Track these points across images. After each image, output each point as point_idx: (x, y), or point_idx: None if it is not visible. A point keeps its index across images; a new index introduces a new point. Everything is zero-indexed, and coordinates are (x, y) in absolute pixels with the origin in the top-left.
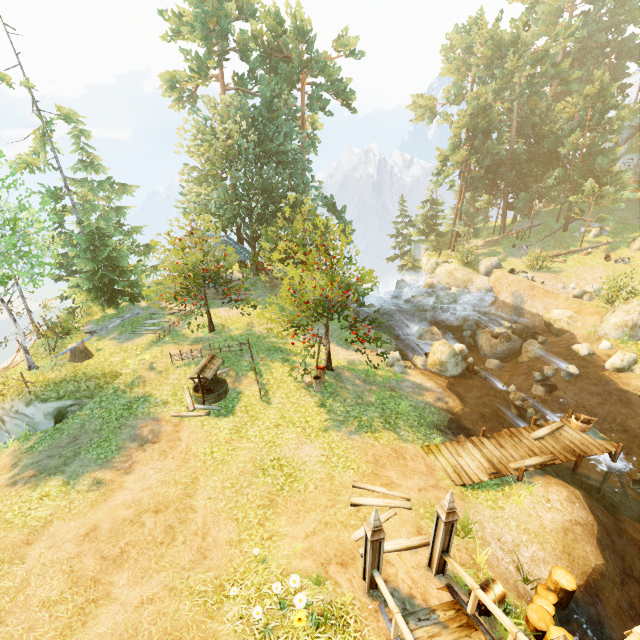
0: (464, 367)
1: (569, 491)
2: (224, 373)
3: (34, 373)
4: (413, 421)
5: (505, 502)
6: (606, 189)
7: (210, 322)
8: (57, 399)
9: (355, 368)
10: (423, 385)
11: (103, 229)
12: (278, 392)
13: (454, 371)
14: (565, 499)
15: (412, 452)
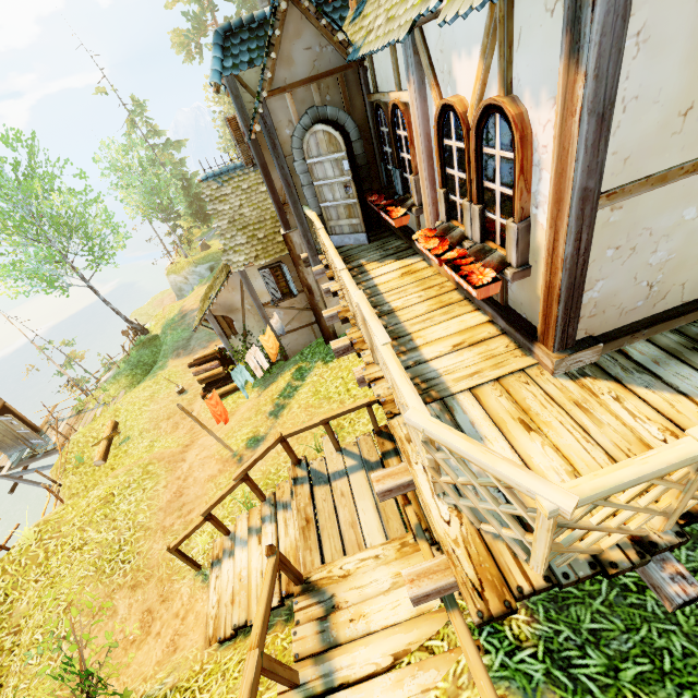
0: None
1: None
2: None
3: (189, 258)
4: None
5: None
6: None
7: None
8: (207, 263)
9: None
10: None
11: (186, 175)
12: None
13: None
14: None
15: None
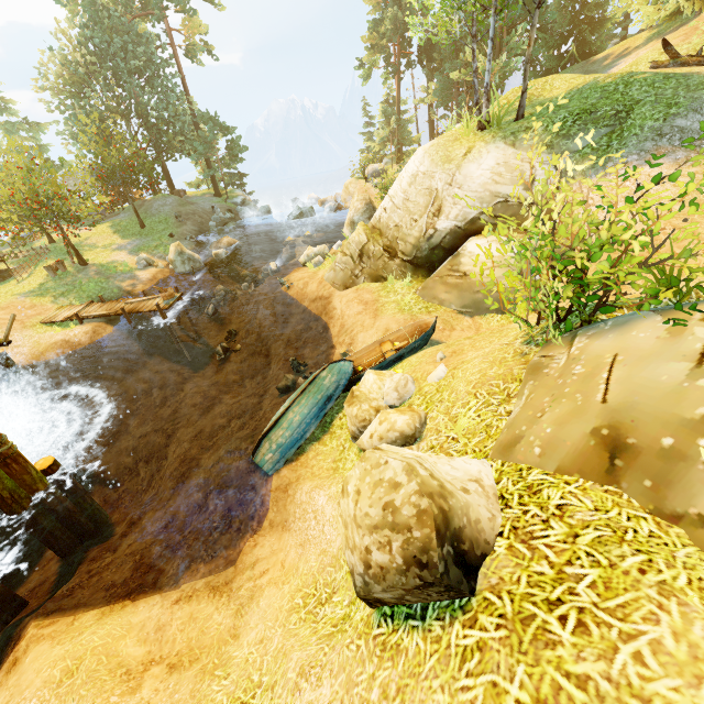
0: (196, 266)
1: (93, 328)
2: (19, 267)
3: None
4: (86, 295)
5: (52, 332)
6: (500, 57)
7: (48, 235)
8: None
9: (107, 265)
10: (137, 276)
11: None
12: (32, 278)
13: (183, 269)
14: (84, 332)
15: (45, 307)
